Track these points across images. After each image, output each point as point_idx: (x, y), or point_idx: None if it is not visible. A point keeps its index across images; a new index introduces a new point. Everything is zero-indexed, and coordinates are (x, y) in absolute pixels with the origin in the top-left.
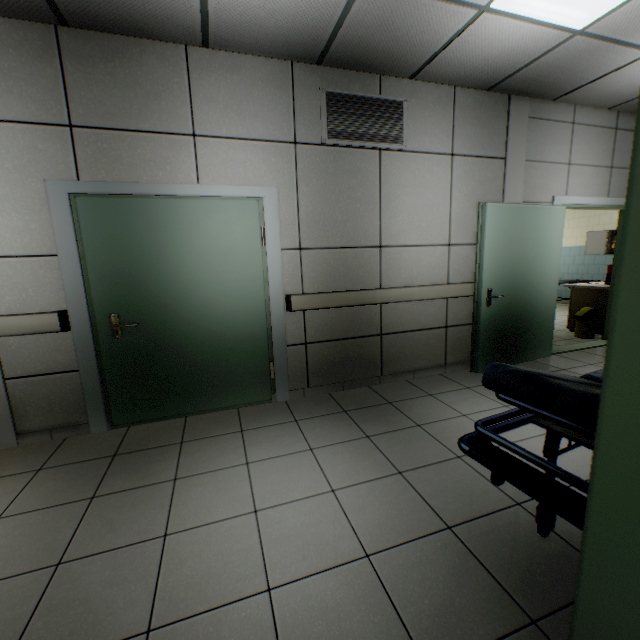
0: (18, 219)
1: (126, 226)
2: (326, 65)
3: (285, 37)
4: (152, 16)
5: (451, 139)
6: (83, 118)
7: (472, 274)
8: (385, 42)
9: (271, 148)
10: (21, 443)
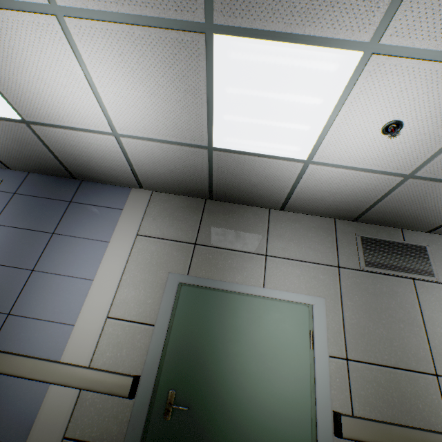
0: (143, 294)
1: (206, 310)
2: (359, 221)
3: (336, 205)
4: (258, 195)
5: None
6: (203, 240)
7: None
8: (413, 209)
9: (319, 268)
10: None
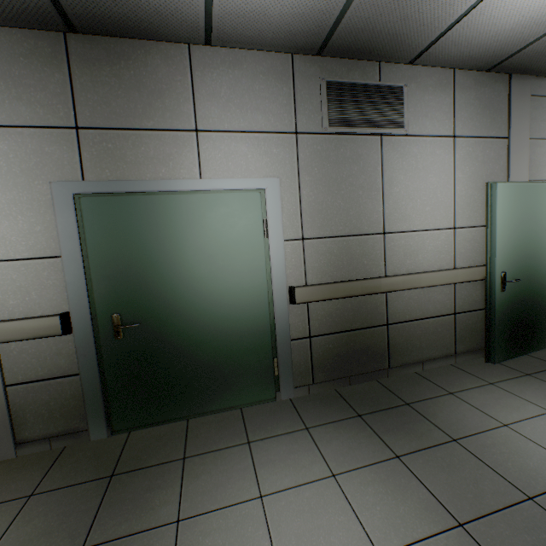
0: (23, 222)
1: (129, 224)
2: (326, 55)
3: (288, 26)
4: (156, 13)
5: (452, 121)
6: (89, 119)
7: (479, 257)
8: (392, 22)
9: (272, 139)
10: (19, 453)
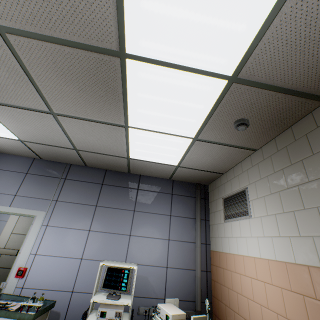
0: (25, 225)
1: None
2: None
3: None
4: None
5: None
6: None
7: None
8: None
9: None
10: None
